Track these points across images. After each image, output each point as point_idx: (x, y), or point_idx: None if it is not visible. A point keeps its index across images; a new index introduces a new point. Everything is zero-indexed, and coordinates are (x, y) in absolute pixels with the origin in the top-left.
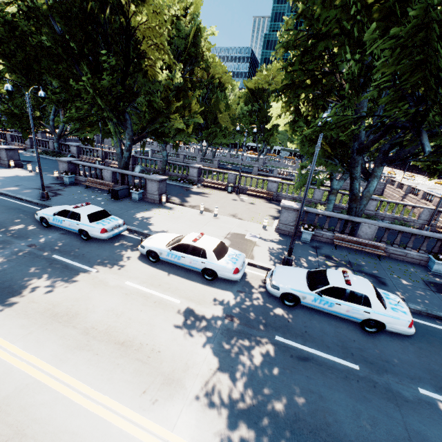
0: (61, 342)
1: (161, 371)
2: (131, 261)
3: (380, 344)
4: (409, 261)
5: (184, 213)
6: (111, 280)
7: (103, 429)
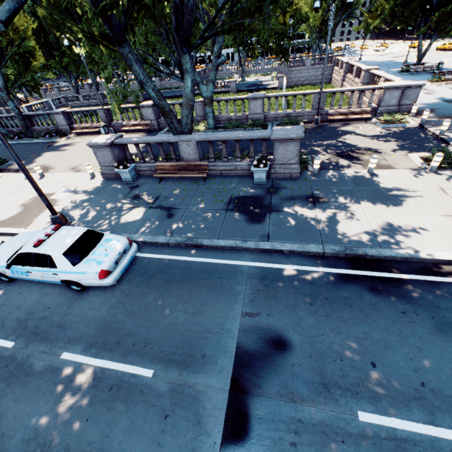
0: None
1: None
2: None
3: (80, 303)
4: (242, 174)
5: (2, 183)
6: None
7: None
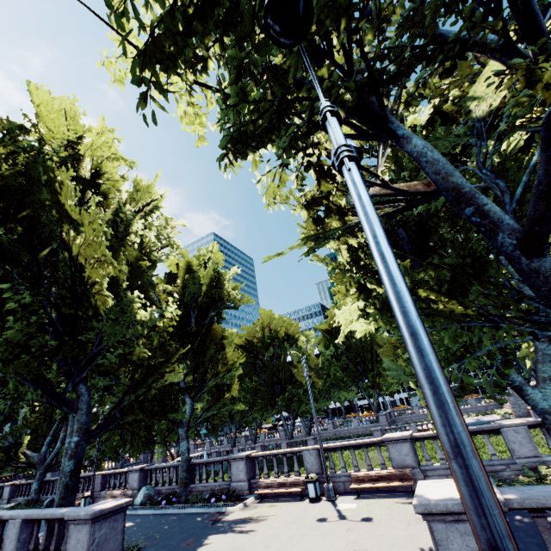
0: None
1: None
2: None
3: None
4: None
5: None
6: None
7: None
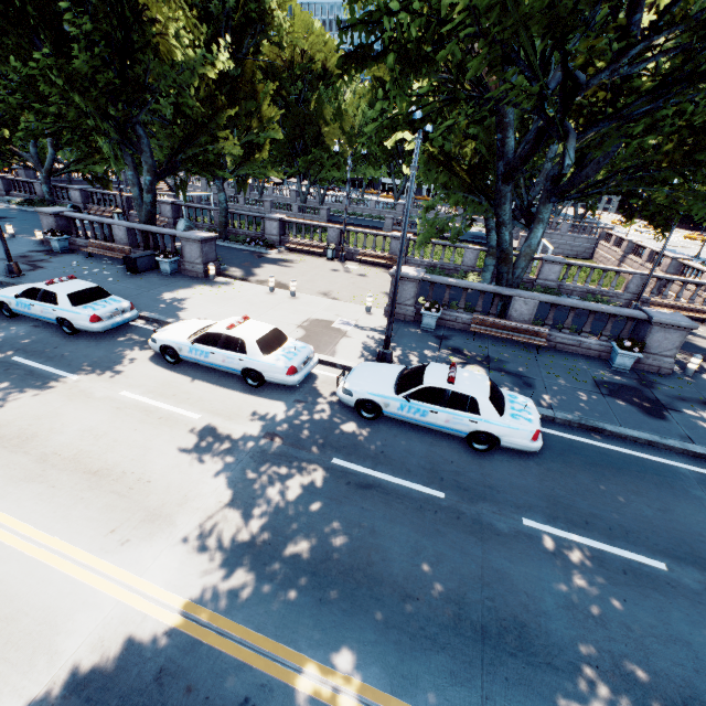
0: (3, 472)
1: (145, 505)
2: (138, 363)
3: (491, 465)
4: (584, 354)
5: (242, 292)
6: (99, 390)
7: (42, 575)
